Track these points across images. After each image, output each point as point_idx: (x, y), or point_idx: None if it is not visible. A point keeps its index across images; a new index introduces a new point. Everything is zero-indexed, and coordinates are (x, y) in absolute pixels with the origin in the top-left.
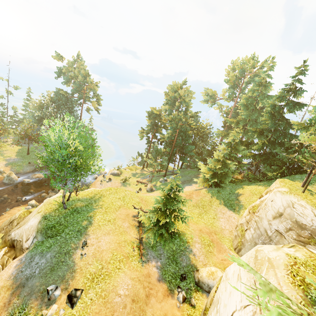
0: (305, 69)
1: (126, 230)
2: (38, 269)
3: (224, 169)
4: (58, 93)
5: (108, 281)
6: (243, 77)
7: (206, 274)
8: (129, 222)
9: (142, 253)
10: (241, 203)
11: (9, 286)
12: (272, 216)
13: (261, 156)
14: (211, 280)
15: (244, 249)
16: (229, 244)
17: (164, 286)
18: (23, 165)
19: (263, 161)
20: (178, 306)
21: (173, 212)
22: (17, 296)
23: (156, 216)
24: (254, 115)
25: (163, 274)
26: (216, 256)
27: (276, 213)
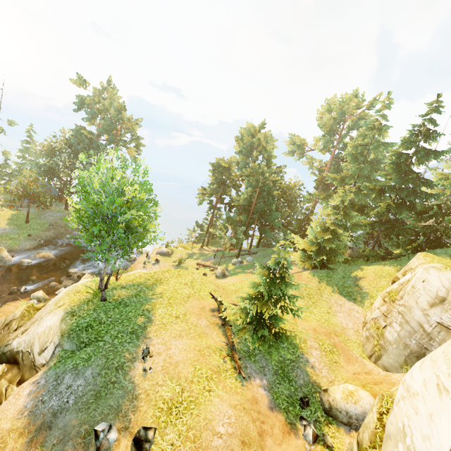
0: (440, 106)
1: (206, 331)
2: (73, 397)
3: (335, 241)
4: (78, 132)
5: (196, 412)
6: (342, 121)
7: (342, 396)
8: (207, 319)
9: (239, 365)
10: (364, 290)
11: (21, 428)
12: (428, 303)
13: (382, 225)
14: (351, 405)
15: (387, 356)
16: (359, 349)
17: (280, 417)
18: (20, 238)
19: (387, 231)
20: (309, 450)
21: (278, 301)
22: (39, 445)
23: (255, 306)
24: (366, 169)
25: (275, 399)
26: (344, 368)
27: (434, 298)
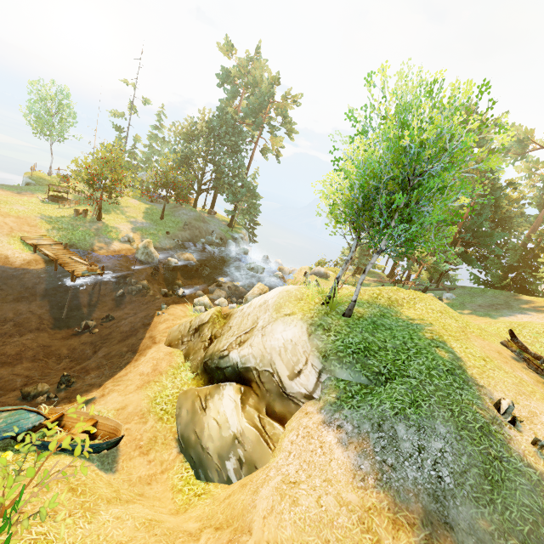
0: None
1: (543, 393)
2: (446, 471)
3: None
4: (223, 111)
5: None
6: None
7: None
8: (523, 372)
9: None
10: None
11: (386, 511)
12: None
13: None
14: None
15: None
16: None
17: None
18: (159, 235)
19: None
20: None
21: None
22: None
23: None
24: None
25: None
26: None
27: None
